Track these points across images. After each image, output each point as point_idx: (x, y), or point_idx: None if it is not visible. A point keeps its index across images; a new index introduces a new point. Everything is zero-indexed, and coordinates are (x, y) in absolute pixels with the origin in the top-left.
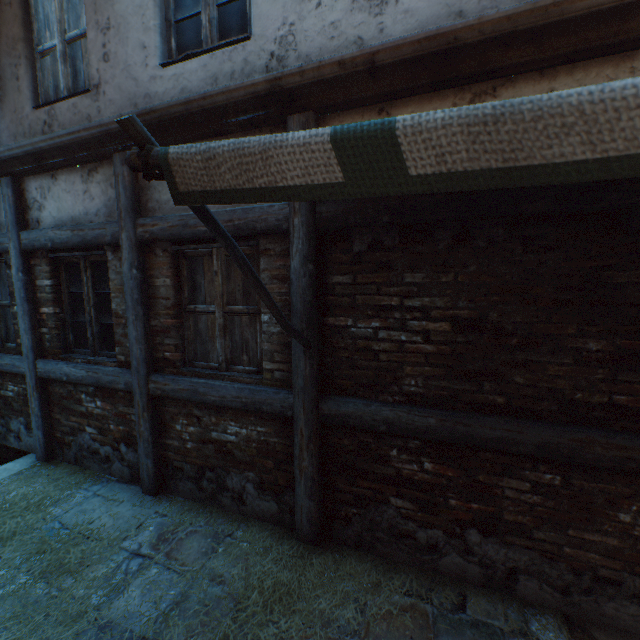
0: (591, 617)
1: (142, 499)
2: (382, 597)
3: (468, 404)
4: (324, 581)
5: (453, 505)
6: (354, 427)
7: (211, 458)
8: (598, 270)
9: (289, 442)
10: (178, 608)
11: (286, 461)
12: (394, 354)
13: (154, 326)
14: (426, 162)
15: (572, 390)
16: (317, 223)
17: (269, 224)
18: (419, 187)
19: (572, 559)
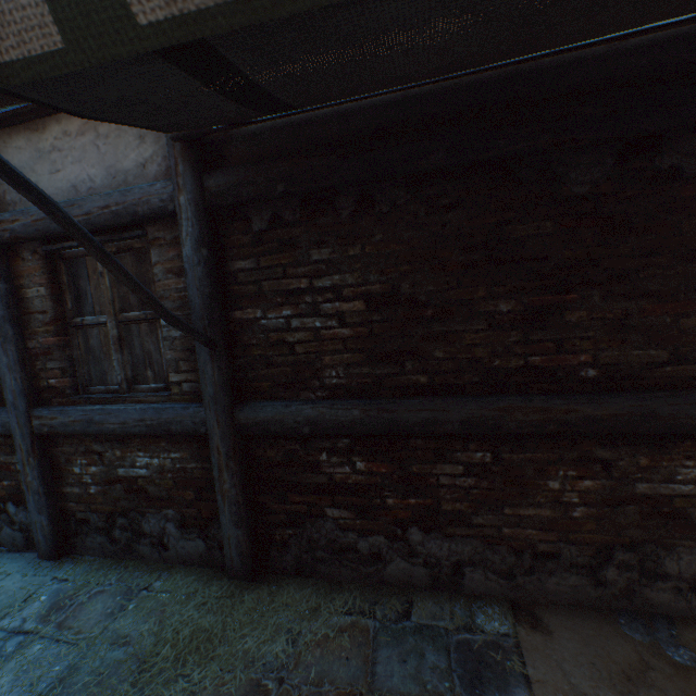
0: (537, 598)
1: (38, 566)
2: (320, 622)
3: (393, 389)
4: (254, 617)
5: (391, 505)
6: (278, 435)
7: (121, 501)
8: (499, 226)
9: (209, 465)
10: (61, 685)
11: (208, 488)
12: (311, 344)
13: (32, 349)
14: (154, 5)
15: (490, 358)
16: (207, 200)
17: (153, 207)
18: (154, 41)
19: (512, 539)
